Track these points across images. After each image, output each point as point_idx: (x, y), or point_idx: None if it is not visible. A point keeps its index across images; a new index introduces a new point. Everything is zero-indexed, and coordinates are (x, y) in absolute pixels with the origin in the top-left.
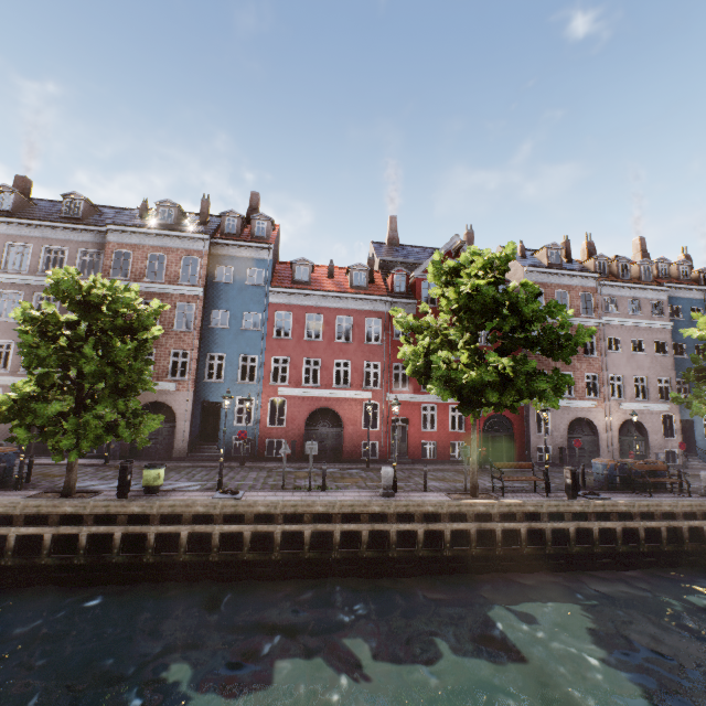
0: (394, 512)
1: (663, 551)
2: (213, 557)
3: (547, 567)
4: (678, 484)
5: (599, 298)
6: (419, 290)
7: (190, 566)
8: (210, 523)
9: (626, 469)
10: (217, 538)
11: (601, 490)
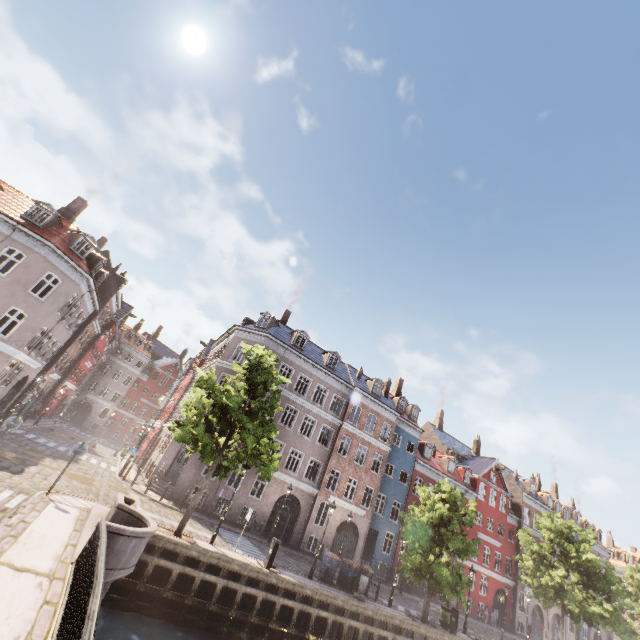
0: None
1: None
2: None
3: None
4: None
5: None
6: (478, 487)
7: None
8: None
9: None
10: None
11: None
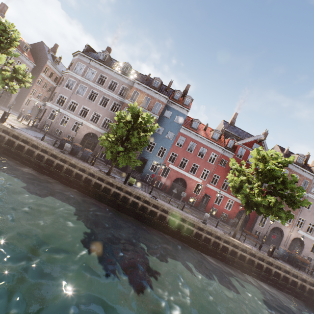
0: (206, 230)
1: (295, 290)
2: (146, 215)
3: (249, 273)
4: (311, 272)
5: (311, 185)
6: (237, 150)
7: (137, 214)
8: (147, 204)
9: (292, 256)
10: (149, 210)
11: (278, 258)
